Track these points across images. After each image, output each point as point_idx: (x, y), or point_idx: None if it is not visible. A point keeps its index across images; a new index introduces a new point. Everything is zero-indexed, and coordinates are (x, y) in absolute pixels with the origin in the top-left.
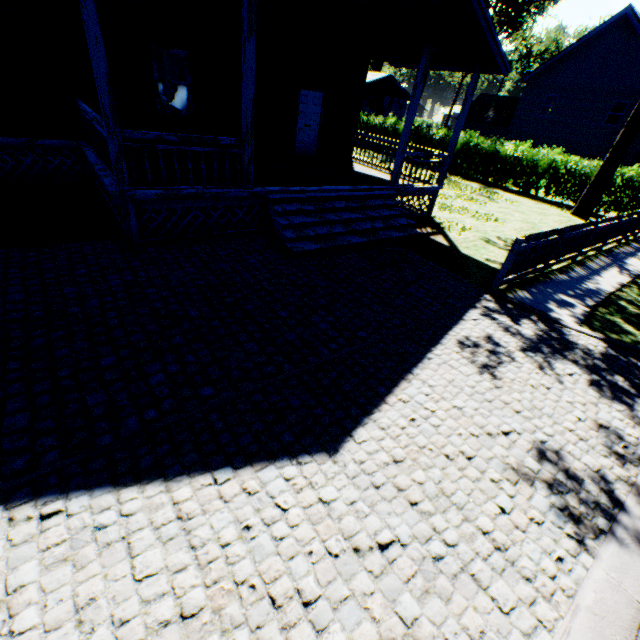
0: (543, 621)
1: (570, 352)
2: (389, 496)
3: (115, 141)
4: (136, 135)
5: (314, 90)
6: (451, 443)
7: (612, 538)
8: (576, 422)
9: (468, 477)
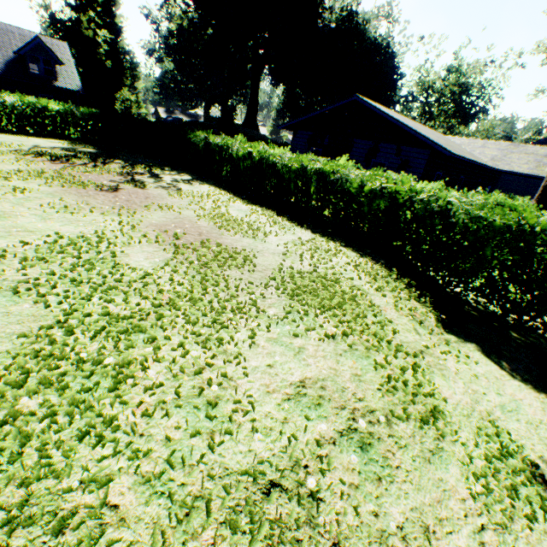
0: None
1: None
2: None
3: None
4: None
5: (490, 185)
6: None
7: None
8: None
9: None
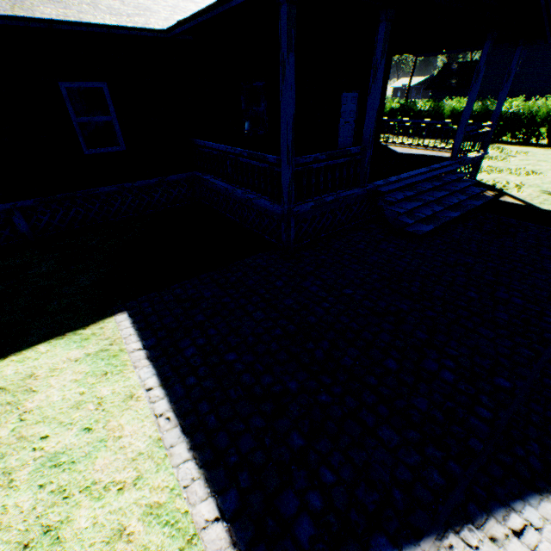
0: None
1: None
2: None
3: (290, 169)
4: (301, 160)
5: (352, 91)
6: None
7: None
8: None
9: None
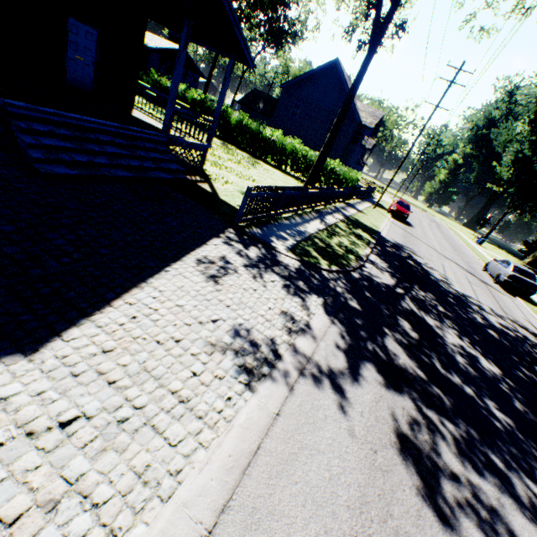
0: (204, 443)
1: (277, 268)
2: (87, 381)
3: None
4: None
5: (87, 24)
6: (166, 332)
7: (269, 378)
8: (268, 310)
9: (173, 355)
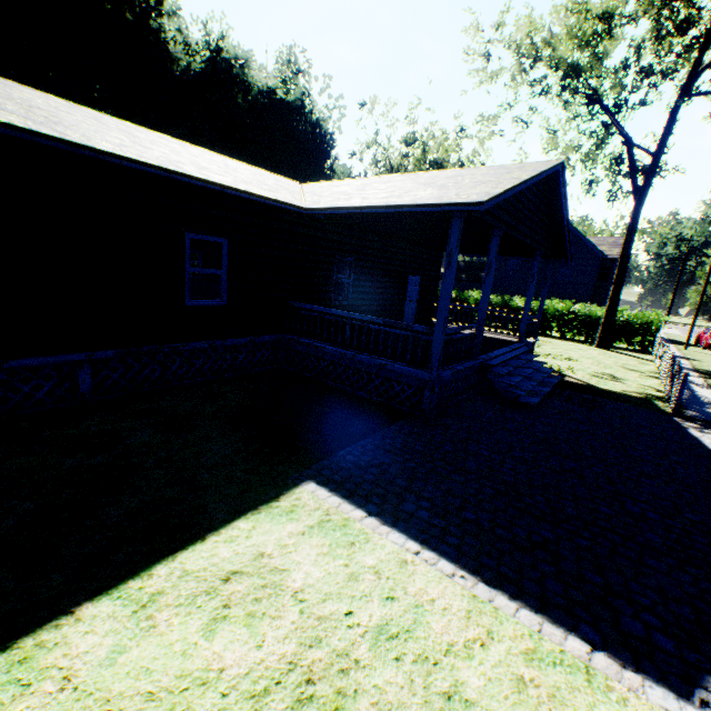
0: None
1: None
2: None
3: (443, 338)
4: (448, 331)
5: (416, 275)
6: None
7: None
8: None
9: None
